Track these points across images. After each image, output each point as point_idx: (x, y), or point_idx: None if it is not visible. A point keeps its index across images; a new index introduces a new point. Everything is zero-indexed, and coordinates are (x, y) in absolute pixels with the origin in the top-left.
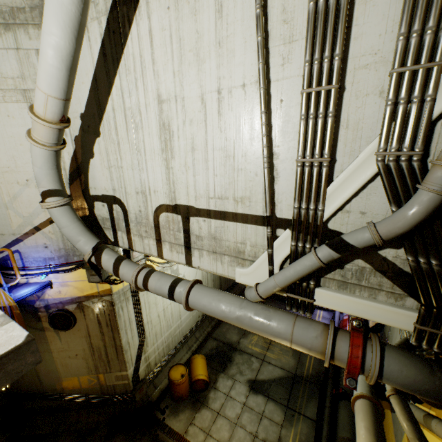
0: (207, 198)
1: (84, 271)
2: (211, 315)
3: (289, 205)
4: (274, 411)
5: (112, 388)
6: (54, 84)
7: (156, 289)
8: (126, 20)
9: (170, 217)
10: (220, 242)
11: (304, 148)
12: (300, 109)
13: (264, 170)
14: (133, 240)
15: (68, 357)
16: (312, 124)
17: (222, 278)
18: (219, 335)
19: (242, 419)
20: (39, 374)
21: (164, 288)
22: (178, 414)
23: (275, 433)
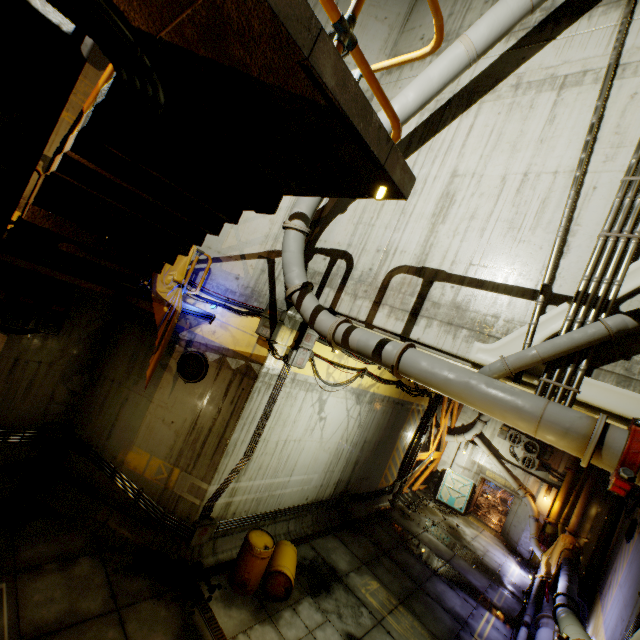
0: (467, 264)
1: (253, 322)
2: (428, 377)
3: (572, 281)
4: None
5: (174, 500)
6: None
7: (361, 339)
8: (450, 117)
9: (408, 279)
10: (463, 313)
11: (611, 225)
12: (616, 193)
13: (556, 240)
14: (341, 299)
15: (161, 419)
16: (627, 205)
17: (355, 469)
18: (320, 547)
19: None
20: (116, 424)
21: (373, 340)
22: (231, 607)
23: None
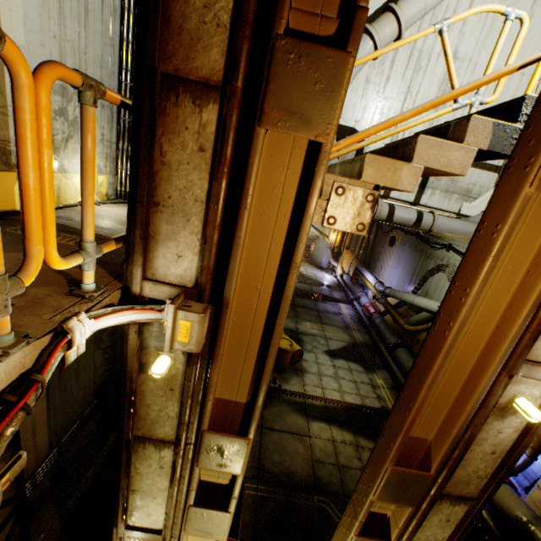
0: None
1: None
2: (452, 233)
3: None
4: (356, 366)
5: None
6: (436, 2)
7: (403, 216)
8: None
9: None
10: (455, 183)
11: None
12: None
13: None
14: None
15: None
16: None
17: None
18: None
19: (339, 374)
20: None
21: (413, 215)
22: (289, 381)
23: (366, 377)
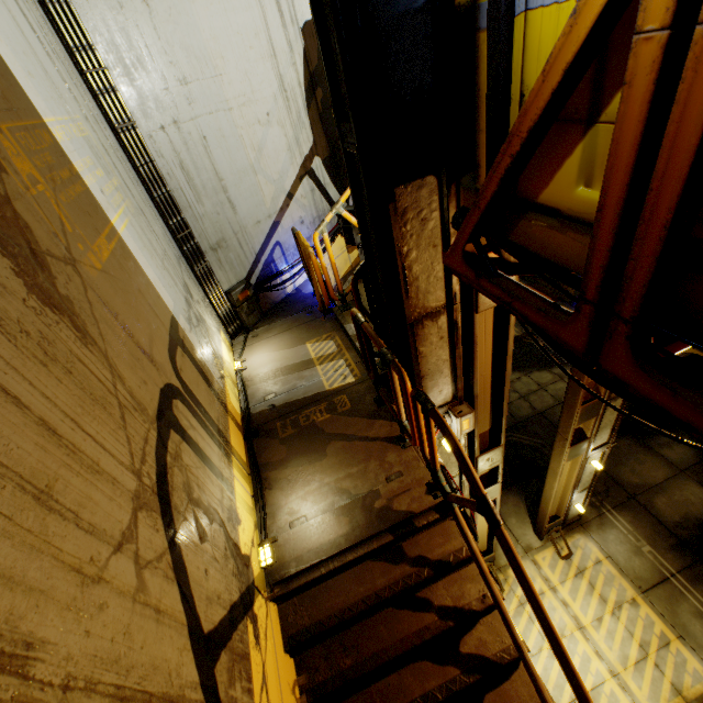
0: None
1: (337, 243)
2: None
3: None
4: None
5: None
6: None
7: None
8: None
9: None
10: None
11: None
12: None
13: None
14: None
15: None
16: None
17: None
18: None
19: None
20: None
21: None
22: None
23: None
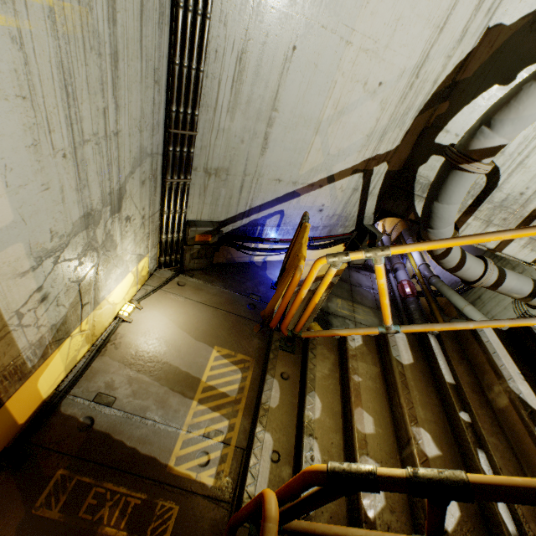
0: None
1: (335, 248)
2: None
3: None
4: None
5: None
6: None
7: (513, 288)
8: None
9: None
10: None
11: None
12: None
13: None
14: (467, 224)
15: None
16: None
17: None
18: None
19: None
20: None
21: (526, 289)
22: None
23: None
